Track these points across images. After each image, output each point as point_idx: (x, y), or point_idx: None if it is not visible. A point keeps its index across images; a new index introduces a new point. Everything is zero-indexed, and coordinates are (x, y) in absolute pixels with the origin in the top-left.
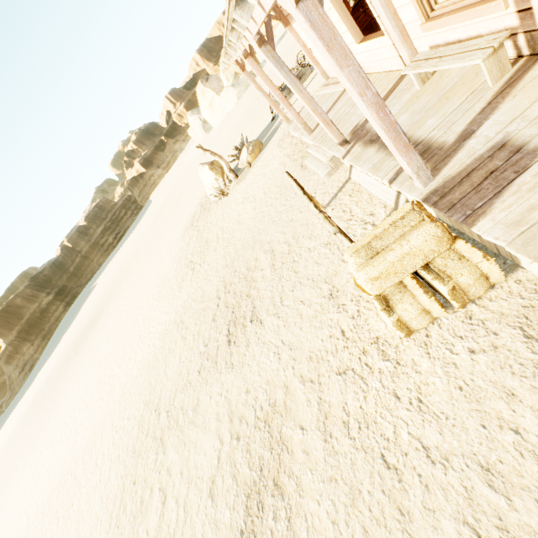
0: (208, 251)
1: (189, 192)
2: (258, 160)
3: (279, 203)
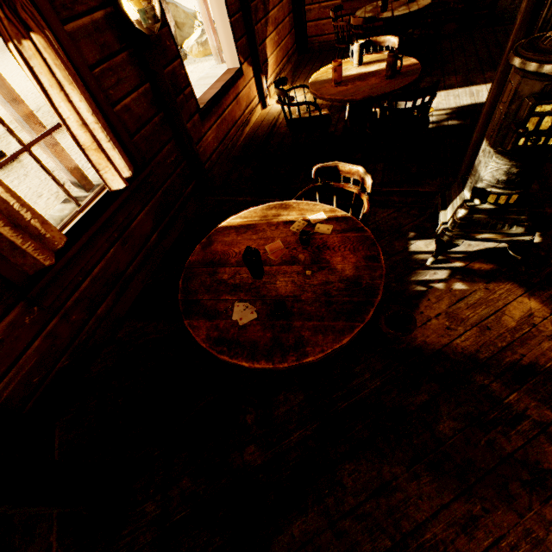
0: (45, 119)
1: (191, 3)
2: (197, 63)
3: (84, 157)
